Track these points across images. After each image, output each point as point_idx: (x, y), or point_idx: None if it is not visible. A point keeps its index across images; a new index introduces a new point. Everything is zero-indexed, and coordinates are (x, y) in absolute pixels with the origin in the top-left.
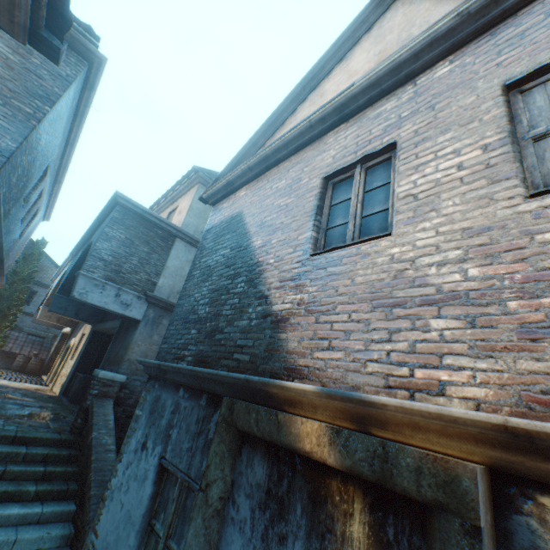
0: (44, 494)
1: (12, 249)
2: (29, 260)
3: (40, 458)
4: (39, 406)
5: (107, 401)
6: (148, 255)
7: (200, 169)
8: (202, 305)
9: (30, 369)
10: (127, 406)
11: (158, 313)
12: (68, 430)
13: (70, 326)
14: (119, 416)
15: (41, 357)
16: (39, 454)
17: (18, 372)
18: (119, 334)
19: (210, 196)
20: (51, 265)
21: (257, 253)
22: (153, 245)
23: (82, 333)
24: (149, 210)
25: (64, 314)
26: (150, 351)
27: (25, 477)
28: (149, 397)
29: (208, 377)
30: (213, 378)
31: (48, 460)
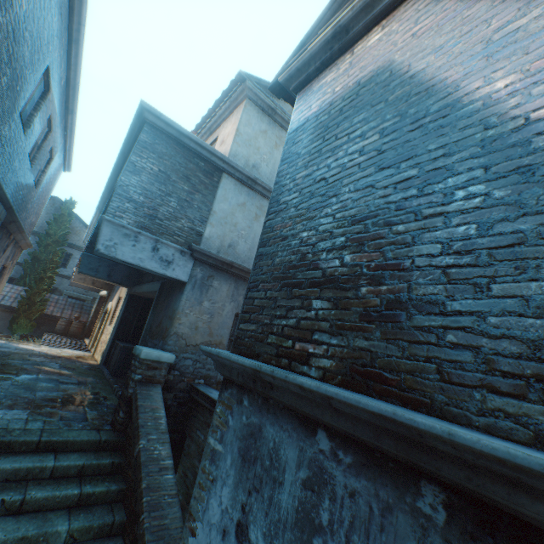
0: (80, 533)
1: (29, 200)
2: (60, 222)
3: (74, 472)
4: (76, 381)
5: (154, 389)
6: (189, 195)
7: (247, 77)
8: (327, 251)
9: (72, 332)
10: (178, 391)
11: (207, 272)
12: (109, 423)
13: (106, 289)
14: (169, 404)
15: (82, 321)
16: (71, 466)
17: (61, 335)
18: (160, 300)
19: (294, 74)
20: (82, 227)
21: (511, 106)
22: (194, 182)
23: (118, 297)
24: (186, 130)
25: (96, 275)
26: (201, 322)
27: (53, 505)
28: (231, 421)
29: (490, 468)
30: (535, 485)
31: (84, 473)
